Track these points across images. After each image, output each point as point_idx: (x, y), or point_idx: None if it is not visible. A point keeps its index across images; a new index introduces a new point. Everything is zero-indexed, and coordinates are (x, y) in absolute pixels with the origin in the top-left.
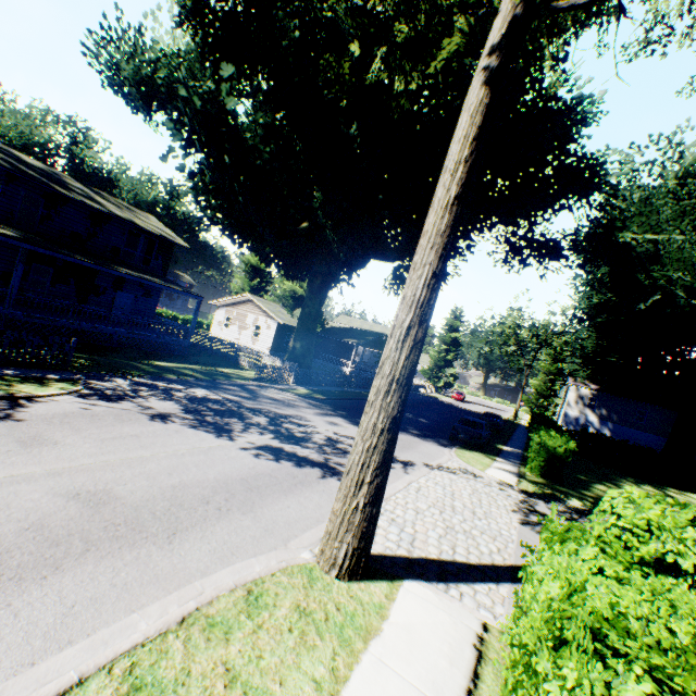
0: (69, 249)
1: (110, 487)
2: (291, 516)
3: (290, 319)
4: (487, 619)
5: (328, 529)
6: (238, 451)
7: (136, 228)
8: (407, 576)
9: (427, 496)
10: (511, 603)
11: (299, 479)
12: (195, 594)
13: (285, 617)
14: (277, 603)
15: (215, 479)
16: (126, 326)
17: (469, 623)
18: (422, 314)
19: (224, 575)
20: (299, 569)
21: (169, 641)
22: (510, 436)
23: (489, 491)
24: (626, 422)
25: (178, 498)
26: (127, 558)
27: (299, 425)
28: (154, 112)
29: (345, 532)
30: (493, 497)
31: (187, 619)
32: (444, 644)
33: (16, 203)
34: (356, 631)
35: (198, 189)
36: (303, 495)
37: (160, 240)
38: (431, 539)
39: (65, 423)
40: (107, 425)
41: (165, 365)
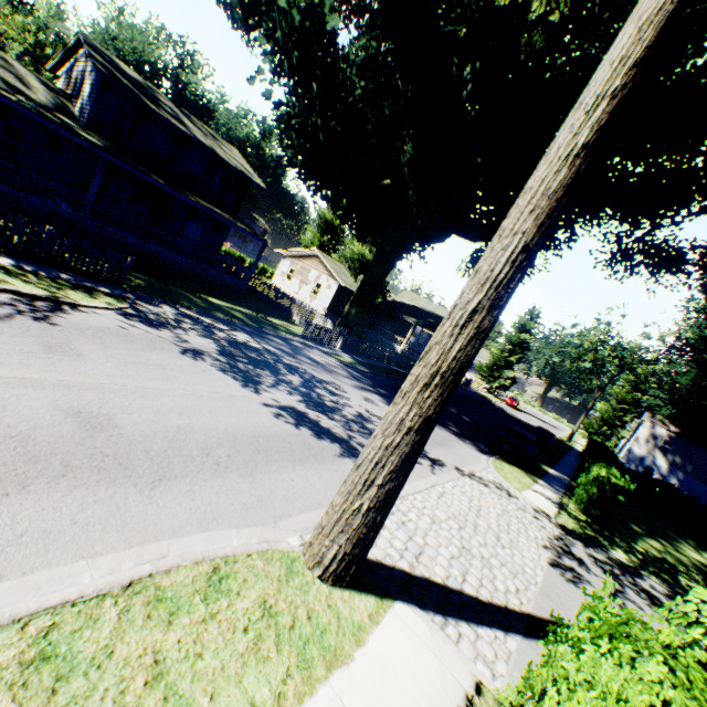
0: (148, 168)
1: (114, 413)
2: (293, 491)
3: (353, 283)
4: (484, 678)
5: (323, 522)
6: (259, 406)
7: (216, 159)
8: (401, 597)
9: (450, 505)
10: (518, 662)
11: (314, 451)
12: (157, 555)
13: (245, 611)
14: (242, 591)
15: (225, 430)
16: (191, 257)
17: (460, 678)
18: (496, 298)
19: (196, 541)
20: (280, 556)
21: (104, 606)
22: (559, 459)
23: (522, 516)
24: (702, 477)
25: (179, 442)
26: (101, 495)
27: (332, 394)
28: (253, 29)
29: (339, 532)
30: (524, 524)
31: (135, 585)
32: (422, 698)
33: (107, 112)
34: (321, 651)
35: (281, 122)
36: (313, 470)
37: (238, 175)
38: (440, 558)
39: (97, 337)
40: (137, 349)
41: (217, 303)
